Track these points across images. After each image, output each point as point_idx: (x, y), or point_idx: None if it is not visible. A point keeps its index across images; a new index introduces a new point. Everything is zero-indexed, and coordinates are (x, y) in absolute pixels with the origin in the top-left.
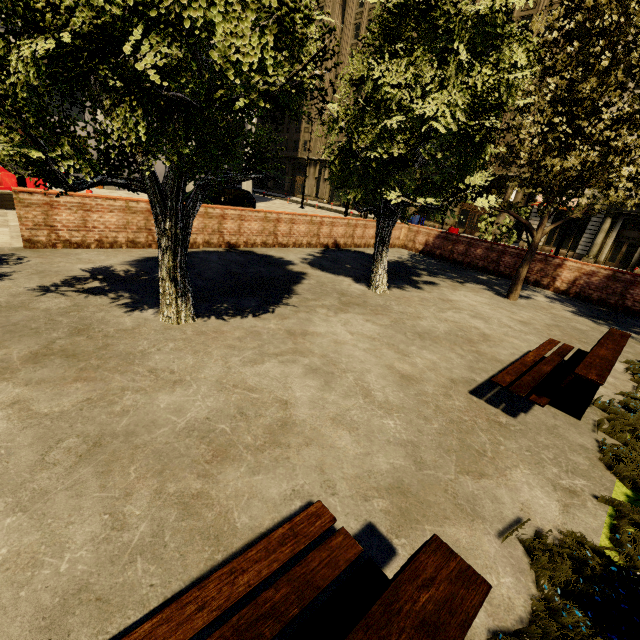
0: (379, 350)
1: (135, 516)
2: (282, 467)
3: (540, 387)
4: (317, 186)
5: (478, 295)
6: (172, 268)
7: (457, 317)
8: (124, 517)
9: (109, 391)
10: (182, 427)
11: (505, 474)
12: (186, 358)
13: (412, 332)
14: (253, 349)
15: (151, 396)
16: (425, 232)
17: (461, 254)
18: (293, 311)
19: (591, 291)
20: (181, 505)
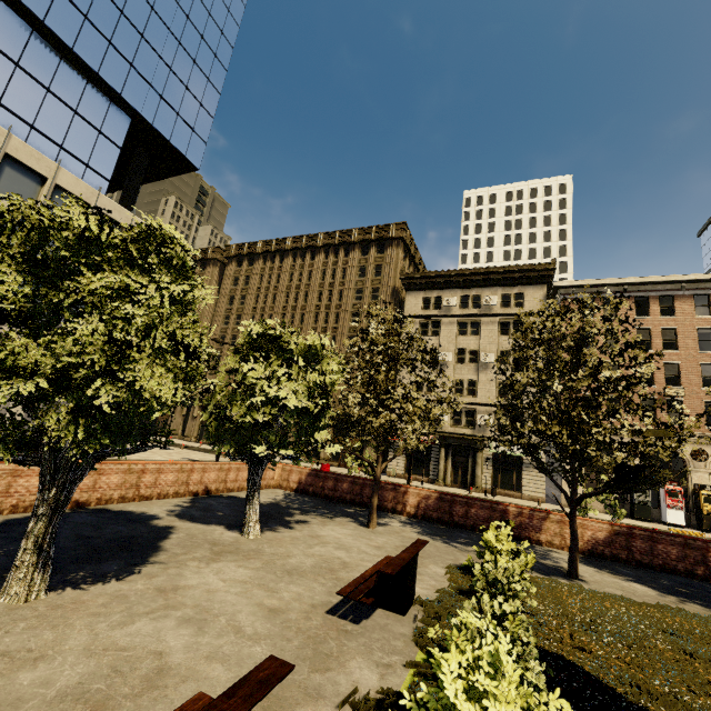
0: (250, 591)
1: None
2: (161, 703)
3: (370, 591)
4: (184, 423)
5: (344, 527)
6: (42, 535)
7: (323, 550)
8: None
9: None
10: (53, 696)
11: (345, 665)
12: (44, 634)
13: (282, 570)
14: (121, 612)
15: (10, 677)
16: (298, 471)
17: (331, 489)
18: (162, 568)
19: (431, 512)
20: None
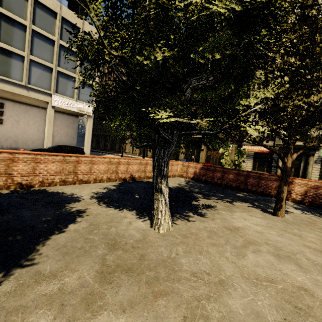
0: None
1: None
2: None
3: None
4: (133, 148)
5: (252, 215)
6: None
7: (264, 264)
8: None
9: None
10: None
11: None
12: None
13: None
14: None
15: None
16: (193, 166)
17: (219, 178)
18: None
19: (321, 200)
20: None
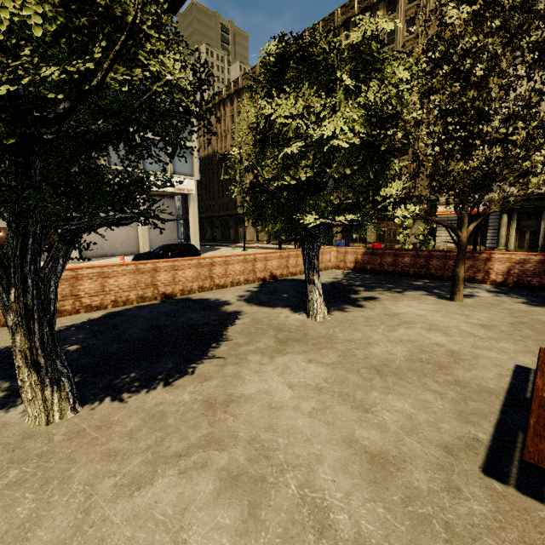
0: (330, 409)
1: None
2: None
3: None
4: (256, 232)
5: (422, 302)
6: (28, 350)
7: (411, 334)
8: None
9: None
10: None
11: None
12: (20, 503)
13: (367, 367)
14: (145, 451)
15: None
16: (352, 251)
17: (390, 265)
18: (218, 366)
19: (529, 278)
20: None
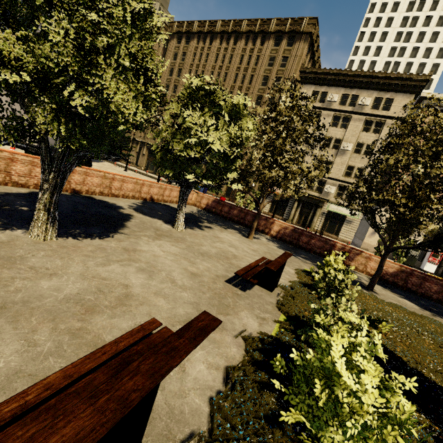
0: (179, 260)
1: (42, 340)
2: (128, 315)
3: (255, 276)
4: (137, 157)
5: (233, 235)
6: (48, 203)
7: (222, 246)
8: (35, 341)
9: (2, 279)
10: (62, 298)
11: (238, 313)
12: (56, 261)
13: (198, 252)
14: (102, 257)
15: (35, 282)
16: (207, 198)
17: (226, 212)
18: (126, 237)
19: (286, 237)
20: (70, 334)
